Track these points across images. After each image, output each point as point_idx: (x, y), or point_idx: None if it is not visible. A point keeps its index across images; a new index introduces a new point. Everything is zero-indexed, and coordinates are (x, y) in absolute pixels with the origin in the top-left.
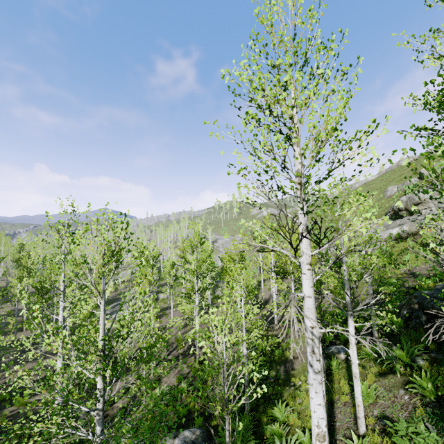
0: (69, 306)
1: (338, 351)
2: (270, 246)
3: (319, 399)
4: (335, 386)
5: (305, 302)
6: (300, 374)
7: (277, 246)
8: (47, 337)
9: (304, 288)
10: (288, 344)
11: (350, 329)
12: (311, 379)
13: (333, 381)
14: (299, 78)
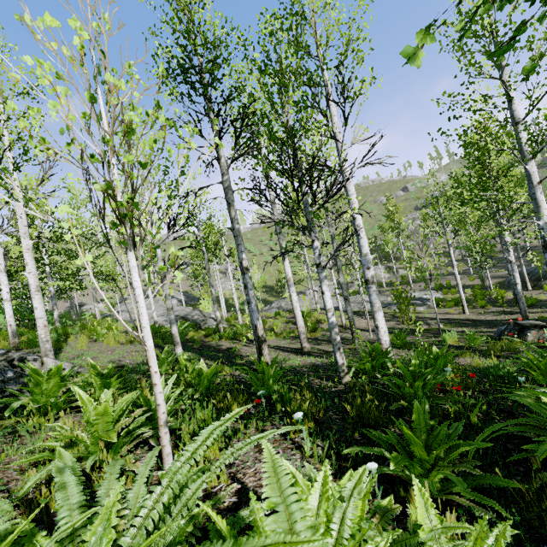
0: None
1: None
2: None
3: None
4: None
5: None
6: None
7: None
8: None
9: None
10: None
11: None
12: None
13: None
14: None
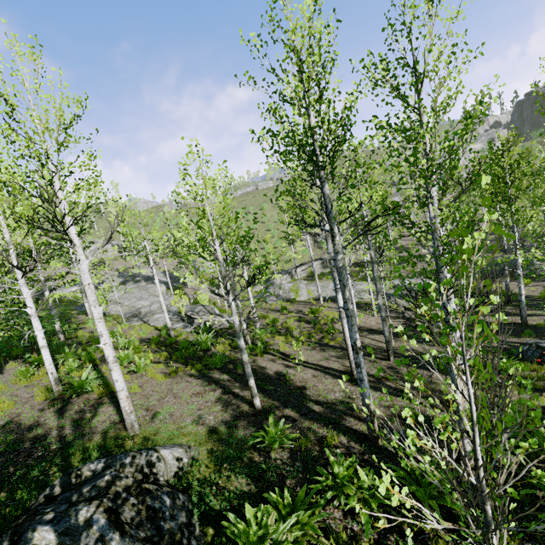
0: None
1: None
2: None
3: None
4: None
5: None
6: None
7: None
8: None
9: None
10: None
11: None
12: None
13: None
14: None
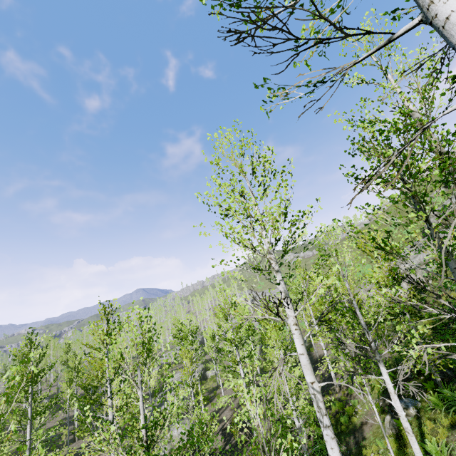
0: (117, 403)
1: (406, 405)
2: (260, 316)
3: (336, 455)
4: (408, 451)
5: (300, 360)
6: (372, 444)
7: (266, 314)
8: (98, 435)
9: (297, 347)
10: (354, 407)
11: (384, 377)
12: (324, 436)
13: (406, 445)
14: (239, 198)
